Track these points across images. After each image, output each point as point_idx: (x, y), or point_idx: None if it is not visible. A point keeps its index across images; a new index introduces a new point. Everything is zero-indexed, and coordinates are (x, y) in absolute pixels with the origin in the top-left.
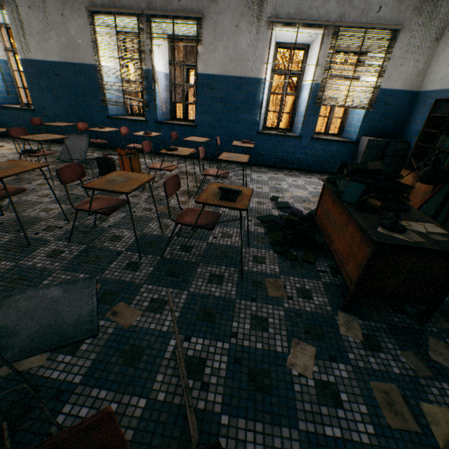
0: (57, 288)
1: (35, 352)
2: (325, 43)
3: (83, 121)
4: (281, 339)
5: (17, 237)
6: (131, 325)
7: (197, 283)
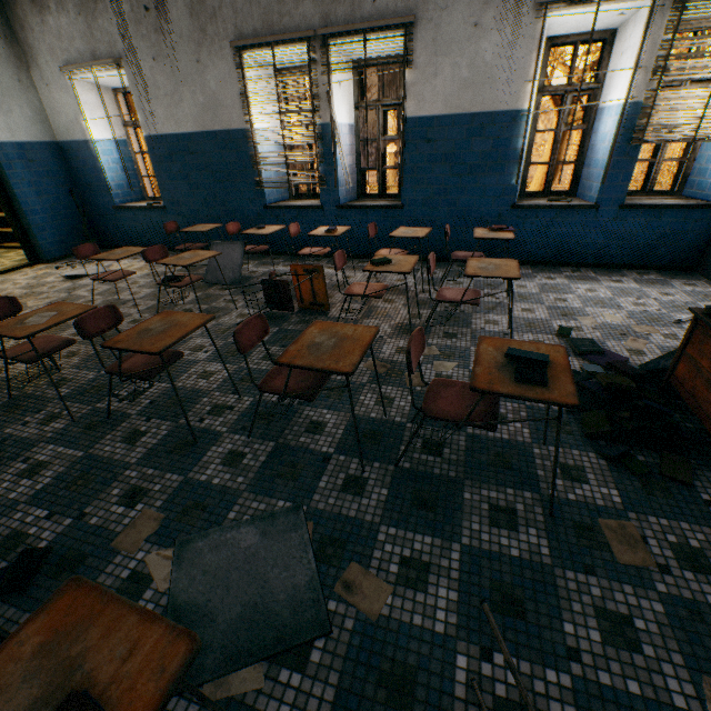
0: (251, 529)
1: (245, 660)
2: (655, 22)
3: (230, 217)
4: (676, 676)
5: (176, 427)
6: (380, 615)
7: (471, 526)
